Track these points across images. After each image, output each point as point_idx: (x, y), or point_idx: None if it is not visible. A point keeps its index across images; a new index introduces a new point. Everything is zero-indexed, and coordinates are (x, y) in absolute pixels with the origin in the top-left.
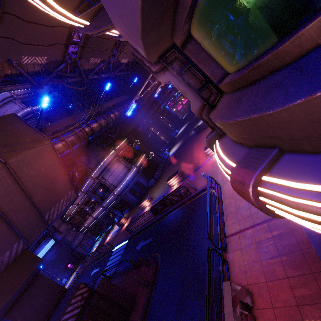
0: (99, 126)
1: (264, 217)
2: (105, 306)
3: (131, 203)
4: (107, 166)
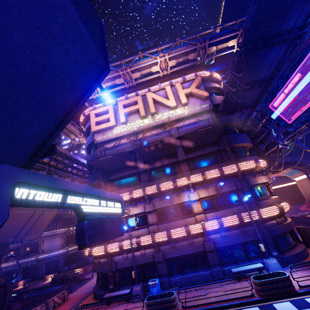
0: (74, 214)
1: (91, 287)
2: (2, 296)
3: (38, 275)
4: (53, 235)
